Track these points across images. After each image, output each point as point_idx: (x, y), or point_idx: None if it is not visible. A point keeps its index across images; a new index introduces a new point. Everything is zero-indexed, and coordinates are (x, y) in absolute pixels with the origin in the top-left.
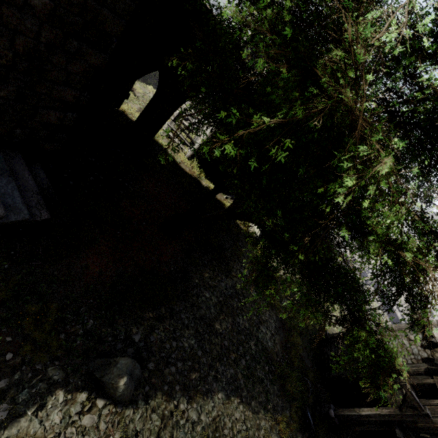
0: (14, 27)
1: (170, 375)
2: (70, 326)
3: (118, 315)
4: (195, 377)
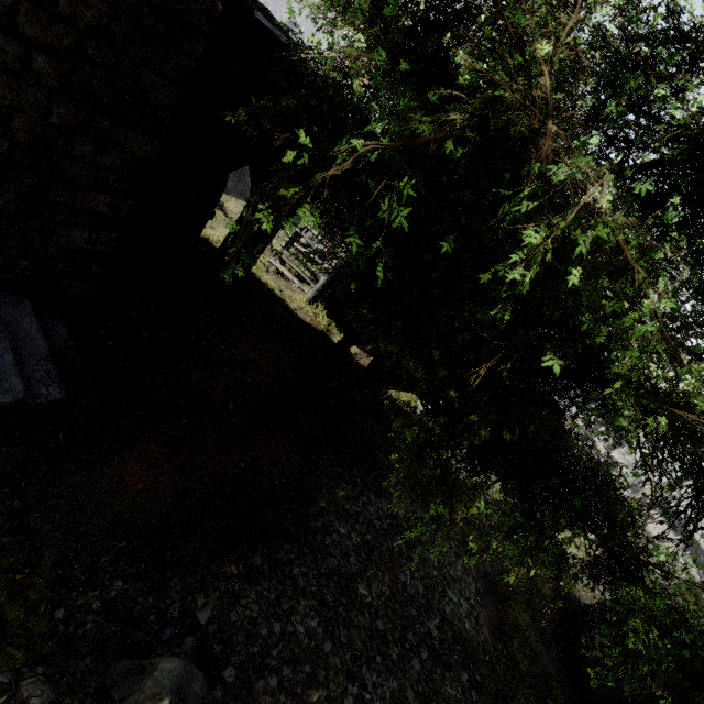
0: (8, 103)
1: (266, 694)
2: (78, 594)
3: (171, 571)
4: (318, 698)
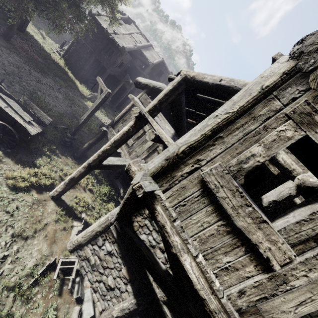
0: None
1: None
2: None
3: None
4: None
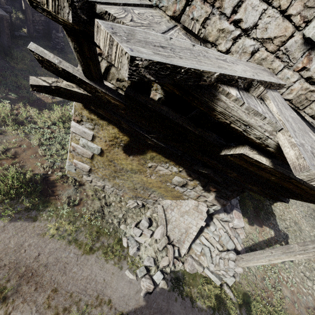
0: None
1: None
2: None
3: None
4: None
